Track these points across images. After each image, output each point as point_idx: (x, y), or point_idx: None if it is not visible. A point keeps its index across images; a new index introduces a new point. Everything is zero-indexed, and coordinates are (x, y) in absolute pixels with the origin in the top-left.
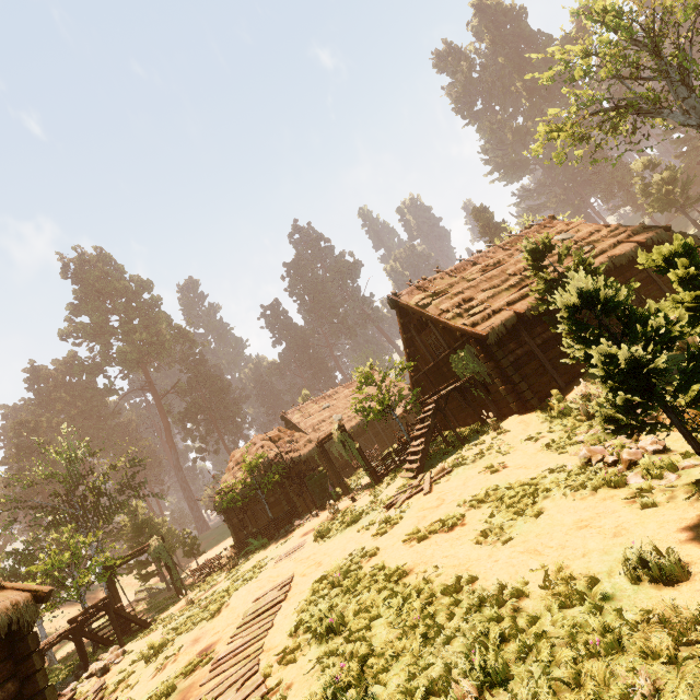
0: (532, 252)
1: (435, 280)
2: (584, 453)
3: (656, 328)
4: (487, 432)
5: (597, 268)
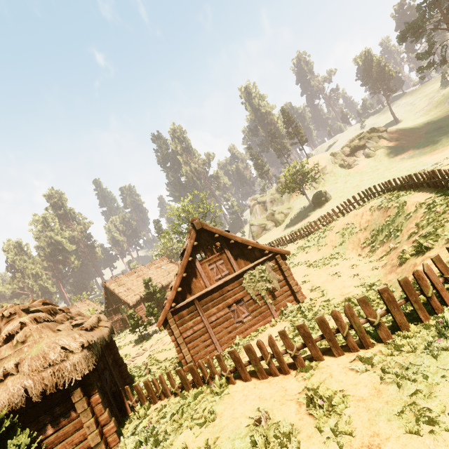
0: (145, 281)
1: (121, 277)
2: (137, 336)
3: (137, 319)
4: (125, 332)
5: (156, 290)
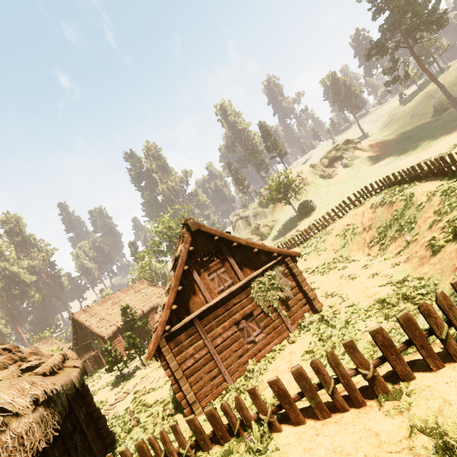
0: (123, 308)
1: (93, 306)
2: (115, 376)
3: (115, 353)
4: (99, 372)
5: (137, 317)
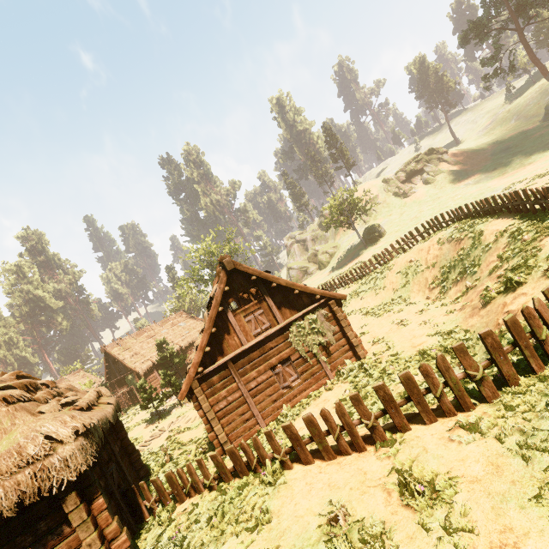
0: (158, 343)
1: (126, 339)
2: (151, 413)
3: (150, 391)
4: (134, 409)
5: (174, 353)
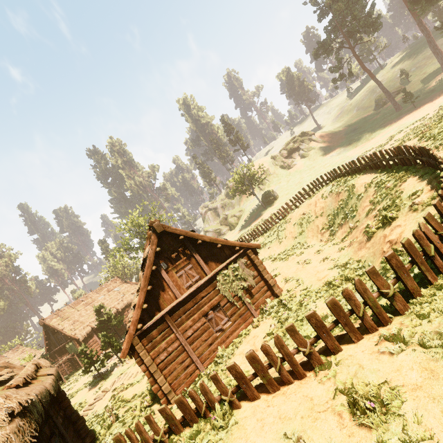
0: (96, 309)
1: (64, 310)
2: (93, 376)
3: (91, 354)
4: (76, 374)
5: (111, 316)
